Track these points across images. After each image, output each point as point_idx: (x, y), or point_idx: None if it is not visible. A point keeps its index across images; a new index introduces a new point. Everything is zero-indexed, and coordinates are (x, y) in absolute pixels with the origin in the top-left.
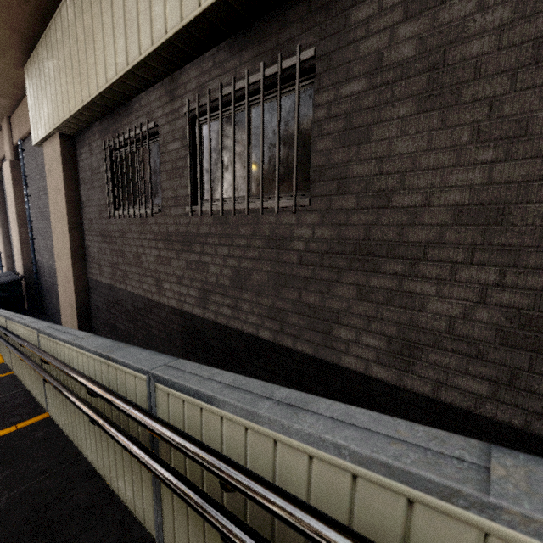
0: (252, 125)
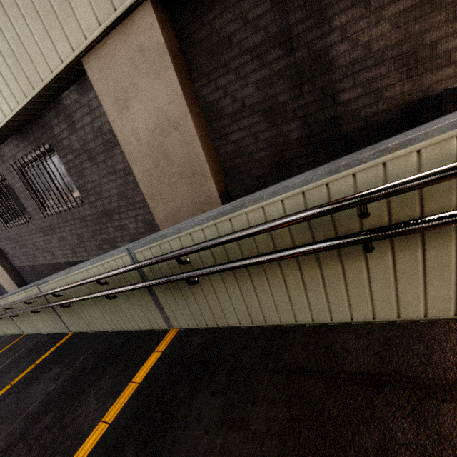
0: (48, 170)
